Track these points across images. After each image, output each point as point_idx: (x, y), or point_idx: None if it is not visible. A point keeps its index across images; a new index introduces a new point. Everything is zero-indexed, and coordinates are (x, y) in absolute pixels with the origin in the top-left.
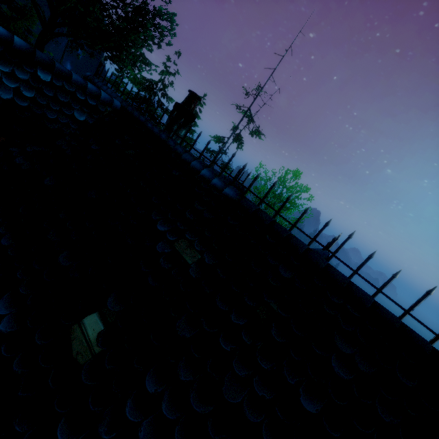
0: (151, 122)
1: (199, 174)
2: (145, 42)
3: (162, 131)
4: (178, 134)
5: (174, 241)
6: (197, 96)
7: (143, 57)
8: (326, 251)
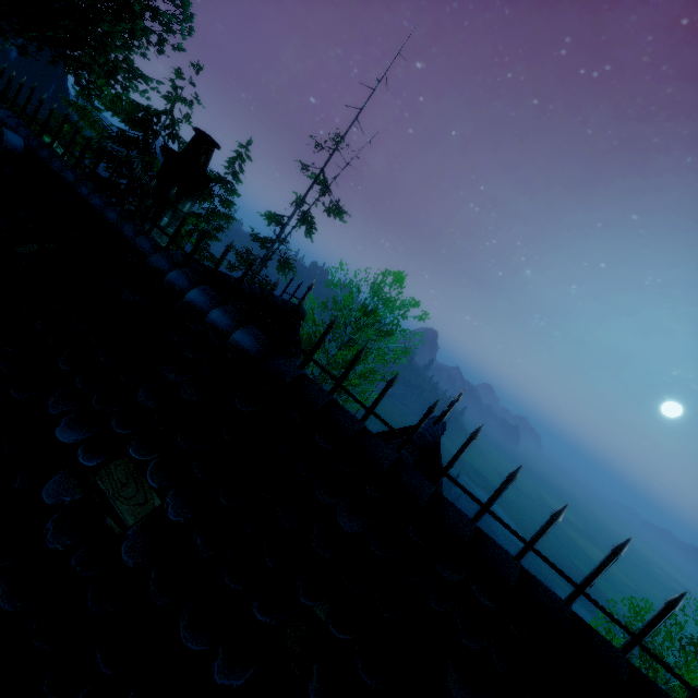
0: (88, 184)
1: (183, 300)
2: (133, 39)
3: (113, 204)
4: (178, 210)
5: (95, 469)
6: (212, 140)
7: (128, 64)
8: (441, 422)
